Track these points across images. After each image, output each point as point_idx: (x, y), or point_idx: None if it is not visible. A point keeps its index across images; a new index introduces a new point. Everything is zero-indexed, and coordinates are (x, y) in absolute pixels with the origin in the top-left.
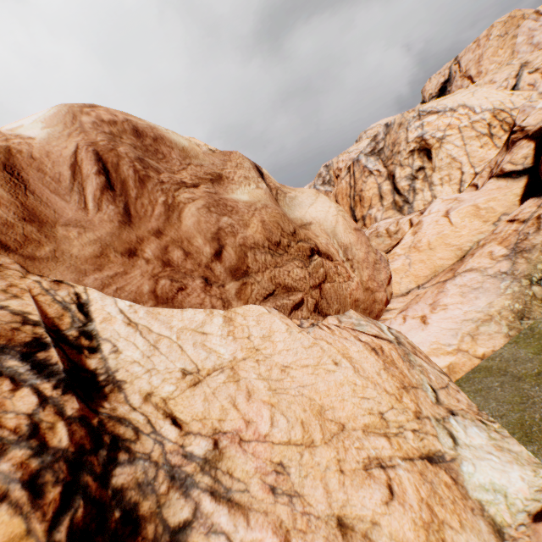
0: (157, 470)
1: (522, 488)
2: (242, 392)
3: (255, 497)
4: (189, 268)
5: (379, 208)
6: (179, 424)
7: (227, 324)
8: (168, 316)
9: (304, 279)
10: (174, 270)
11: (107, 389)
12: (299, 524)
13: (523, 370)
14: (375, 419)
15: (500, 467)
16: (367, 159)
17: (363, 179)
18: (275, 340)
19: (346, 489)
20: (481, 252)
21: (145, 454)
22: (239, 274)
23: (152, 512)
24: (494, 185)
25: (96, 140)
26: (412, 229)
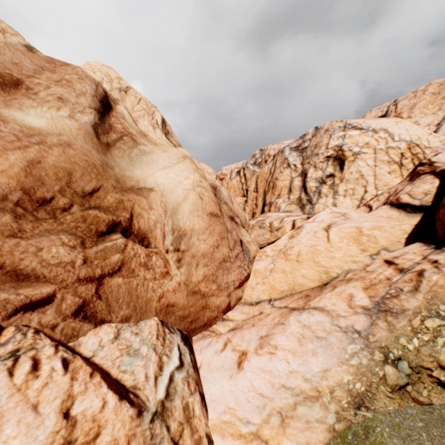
0: None
1: None
2: None
3: None
4: None
5: (286, 200)
6: None
7: None
8: None
9: (70, 264)
10: None
11: None
12: None
13: None
14: None
15: None
16: (291, 153)
17: (281, 169)
18: None
19: None
20: (343, 290)
21: None
22: None
23: None
24: (385, 213)
25: None
26: (292, 231)
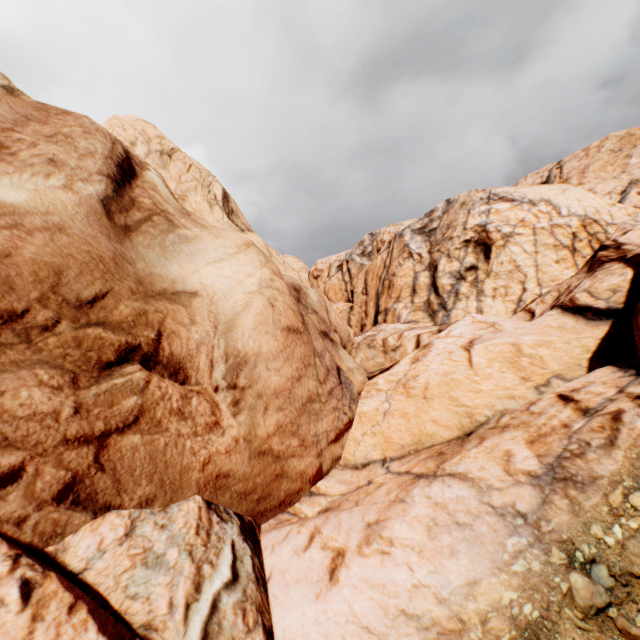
0: None
1: None
2: None
3: None
4: None
5: (408, 305)
6: None
7: None
8: None
9: (52, 416)
10: None
11: None
12: None
13: None
14: None
15: None
16: (413, 237)
17: (400, 261)
18: None
19: None
20: (495, 444)
21: None
22: None
23: None
24: (555, 321)
25: None
26: (416, 352)
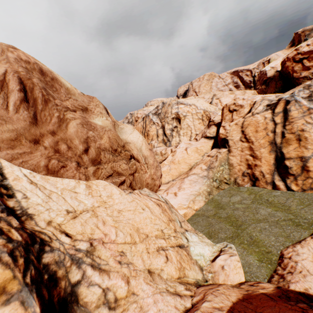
0: (65, 255)
1: (209, 253)
2: (100, 221)
3: (112, 266)
4: (69, 155)
5: (156, 141)
6: (70, 236)
7: (88, 189)
8: (54, 181)
9: (127, 169)
10: (61, 155)
11: (23, 218)
12: (133, 274)
13: (209, 214)
14: (160, 232)
15: (202, 247)
16: (153, 116)
17: (150, 125)
18: (114, 198)
19: (151, 259)
20: (198, 167)
21: (57, 248)
22: (96, 163)
23: (63, 275)
24: (203, 141)
25: (19, 70)
26: (172, 153)
